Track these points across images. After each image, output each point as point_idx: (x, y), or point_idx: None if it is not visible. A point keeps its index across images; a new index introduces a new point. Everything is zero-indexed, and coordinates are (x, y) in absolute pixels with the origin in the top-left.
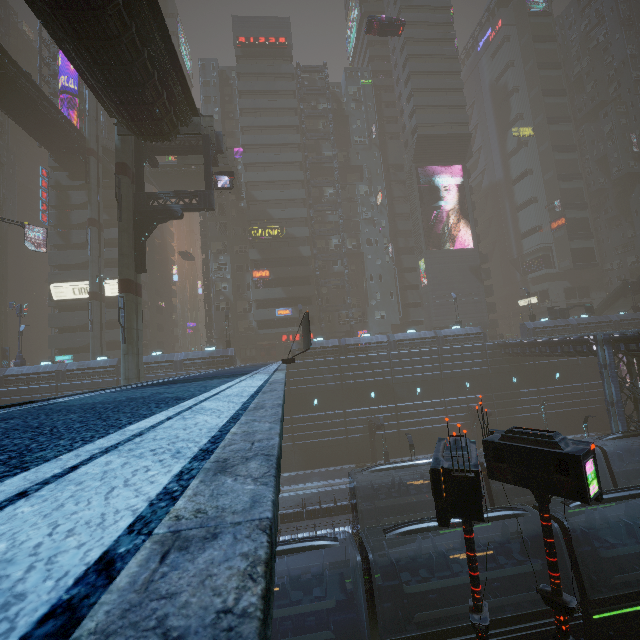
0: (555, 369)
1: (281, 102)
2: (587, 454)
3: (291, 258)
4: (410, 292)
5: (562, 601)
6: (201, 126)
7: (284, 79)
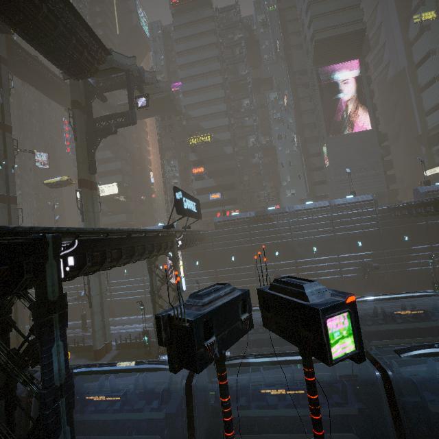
0: None
1: (205, 40)
2: (336, 307)
3: (218, 156)
4: (316, 173)
5: None
6: (126, 64)
7: (206, 22)
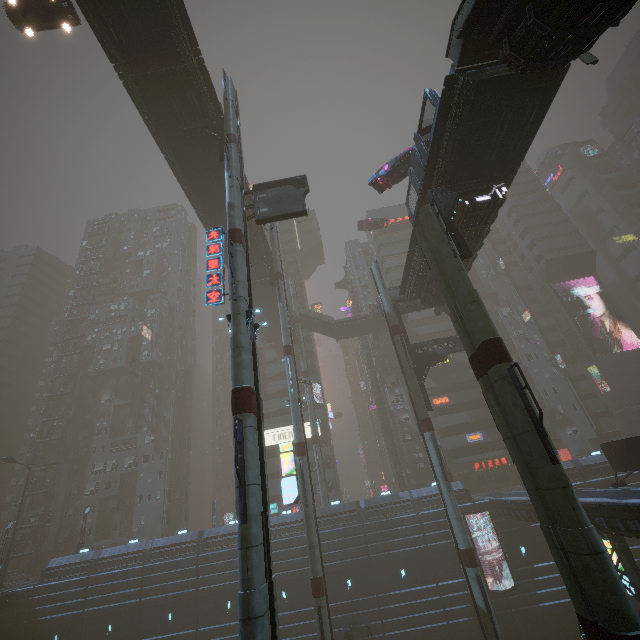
0: None
1: None
2: None
3: (464, 382)
4: (590, 401)
5: None
6: None
7: None
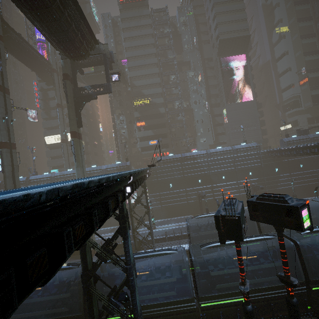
0: (300, 163)
1: (144, 31)
2: (303, 206)
3: (155, 114)
4: (218, 127)
5: (290, 281)
6: (102, 49)
7: (145, 18)
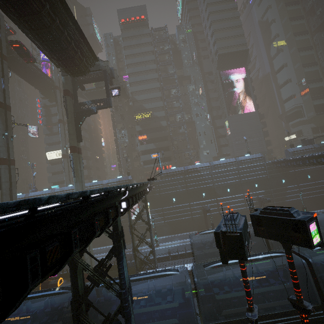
0: (307, 173)
1: (145, 49)
2: (311, 219)
3: (157, 128)
4: (221, 139)
5: (303, 306)
6: (102, 66)
7: (145, 37)
